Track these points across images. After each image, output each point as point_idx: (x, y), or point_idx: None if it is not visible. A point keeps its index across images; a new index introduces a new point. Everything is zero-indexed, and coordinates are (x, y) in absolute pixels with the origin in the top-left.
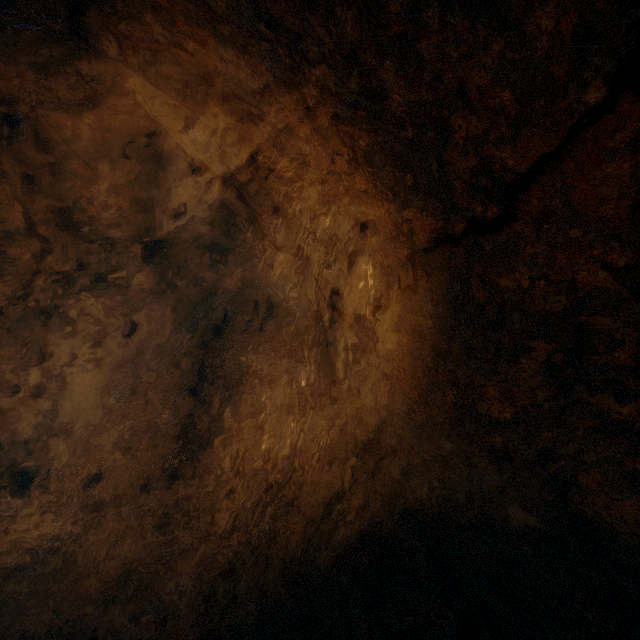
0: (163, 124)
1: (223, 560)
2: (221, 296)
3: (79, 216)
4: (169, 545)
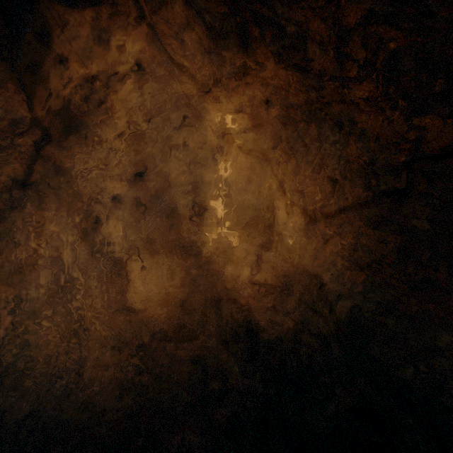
0: (157, 28)
1: (222, 419)
2: (181, 188)
3: (73, 111)
4: (170, 401)
